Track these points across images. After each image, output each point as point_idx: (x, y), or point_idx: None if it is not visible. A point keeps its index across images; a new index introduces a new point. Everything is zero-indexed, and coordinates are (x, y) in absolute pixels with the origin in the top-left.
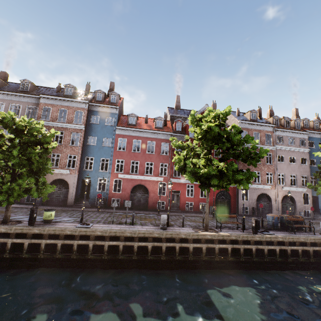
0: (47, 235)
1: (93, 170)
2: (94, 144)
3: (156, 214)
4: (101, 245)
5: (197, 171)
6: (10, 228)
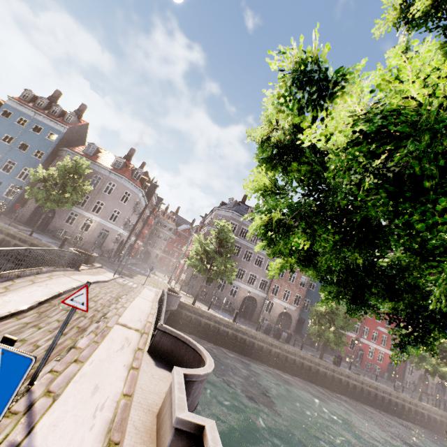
0: (351, 377)
1: (308, 311)
2: (312, 289)
3: (354, 367)
4: (373, 392)
5: (437, 366)
6: (335, 367)
